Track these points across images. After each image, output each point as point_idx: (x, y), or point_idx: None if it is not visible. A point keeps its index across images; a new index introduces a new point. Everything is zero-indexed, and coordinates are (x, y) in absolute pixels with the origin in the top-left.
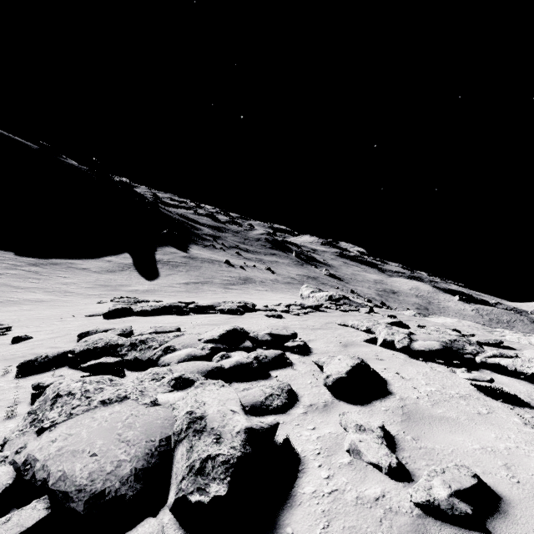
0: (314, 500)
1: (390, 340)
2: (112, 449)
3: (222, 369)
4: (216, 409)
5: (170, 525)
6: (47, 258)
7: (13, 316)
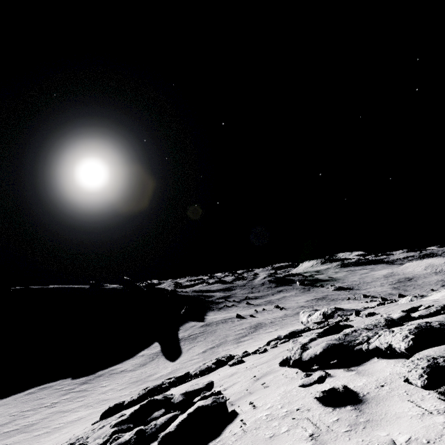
0: None
1: (289, 357)
2: None
3: None
4: None
5: None
6: (95, 372)
7: (49, 444)
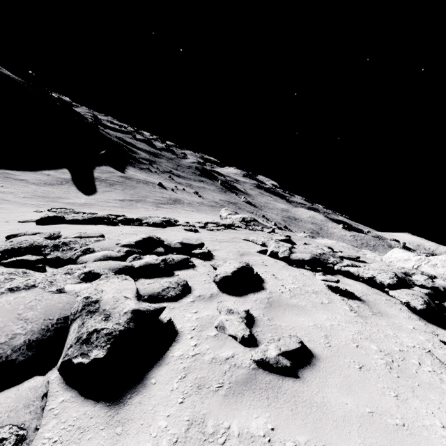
0: (179, 360)
1: (275, 252)
2: (9, 325)
3: (132, 267)
4: (112, 295)
5: (55, 381)
6: None
7: None
